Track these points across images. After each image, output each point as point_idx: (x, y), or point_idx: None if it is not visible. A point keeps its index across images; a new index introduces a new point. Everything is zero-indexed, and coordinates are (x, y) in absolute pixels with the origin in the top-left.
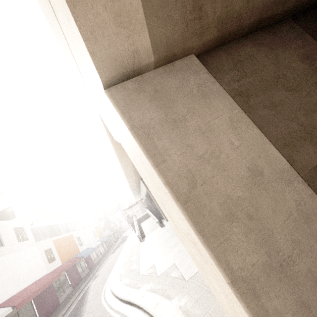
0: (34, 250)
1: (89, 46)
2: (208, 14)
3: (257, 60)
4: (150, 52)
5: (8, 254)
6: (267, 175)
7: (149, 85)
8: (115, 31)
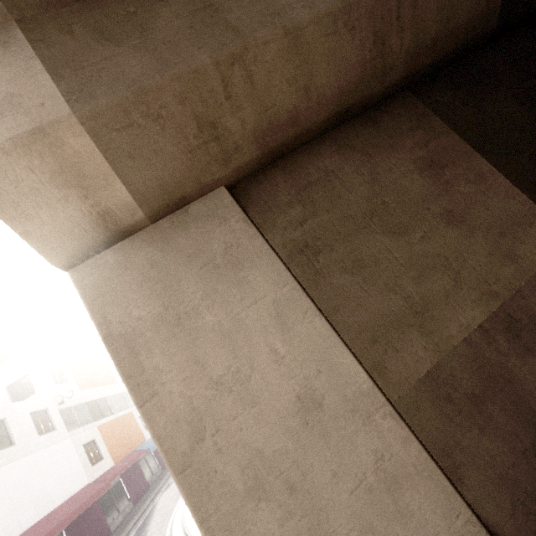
0: (66, 447)
1: (17, 226)
2: (232, 129)
3: (339, 179)
4: (133, 207)
5: (22, 458)
6: (329, 405)
7: (142, 255)
8: (59, 196)
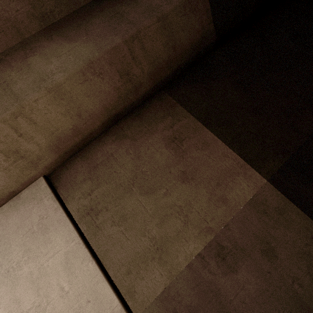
0: None
1: None
2: (32, 149)
3: (115, 159)
4: None
5: None
6: None
7: None
8: None
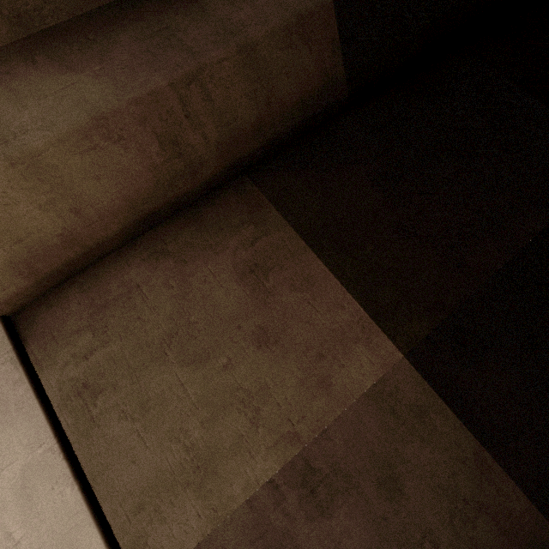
0: None
1: None
2: None
3: (142, 295)
4: None
5: None
6: None
7: None
8: None
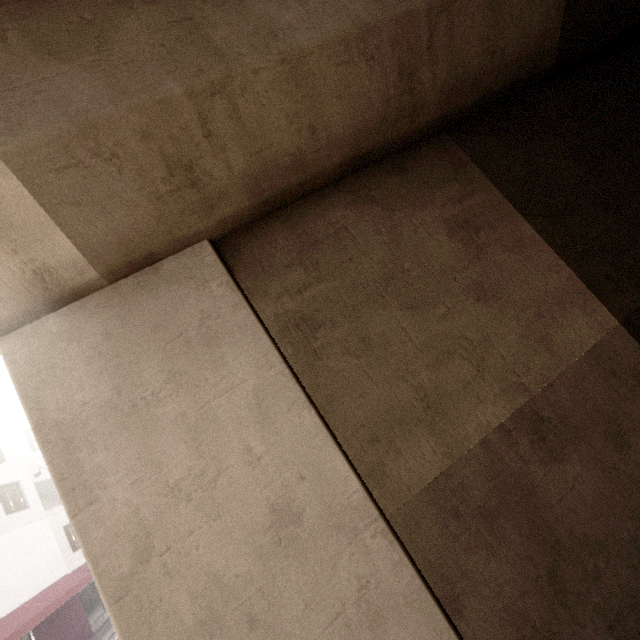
0: (41, 529)
1: None
2: (215, 173)
3: (352, 238)
4: (82, 264)
5: None
6: (310, 520)
7: (94, 323)
8: None
